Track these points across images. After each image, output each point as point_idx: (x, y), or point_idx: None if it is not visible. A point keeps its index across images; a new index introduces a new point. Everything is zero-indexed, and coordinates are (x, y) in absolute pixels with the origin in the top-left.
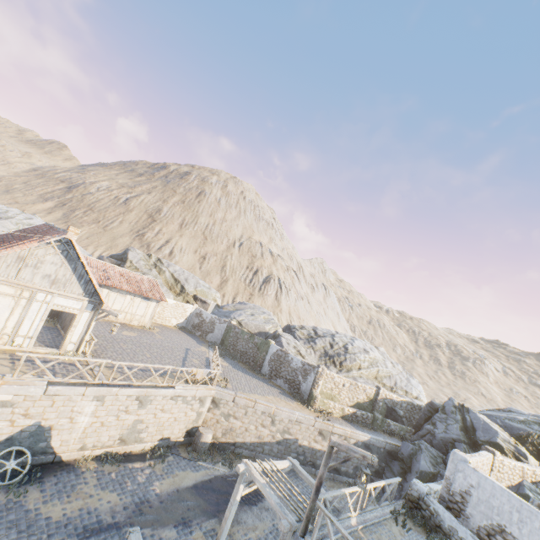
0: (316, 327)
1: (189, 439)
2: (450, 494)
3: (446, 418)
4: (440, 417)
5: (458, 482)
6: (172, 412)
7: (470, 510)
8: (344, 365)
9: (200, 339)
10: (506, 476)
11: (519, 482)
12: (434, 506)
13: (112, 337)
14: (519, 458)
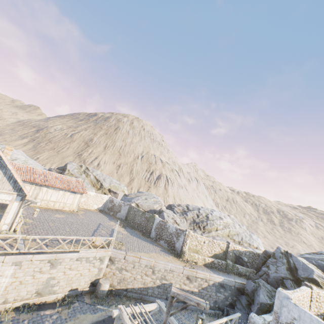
0: (188, 204)
1: (93, 288)
2: None
3: (276, 262)
4: (272, 261)
5: (284, 315)
6: (78, 269)
7: None
8: (206, 228)
9: (112, 217)
10: (323, 304)
11: None
12: None
13: (45, 219)
14: None
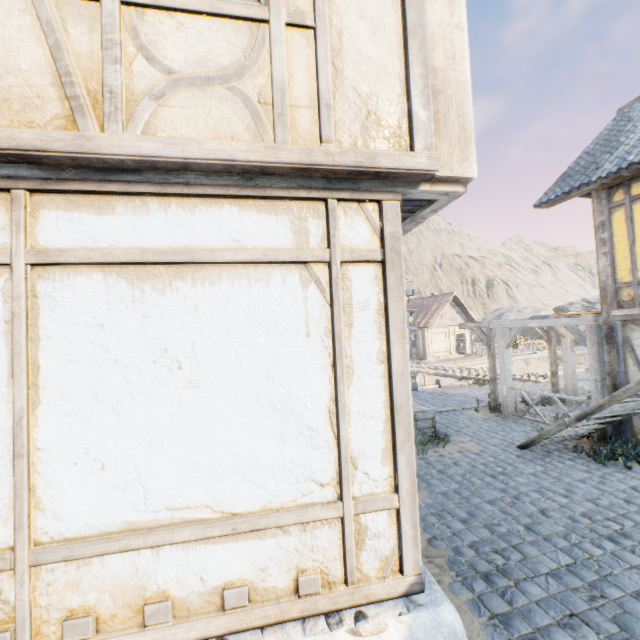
0: (584, 299)
1: None
2: None
3: None
4: None
5: None
6: (540, 368)
7: None
8: None
9: None
10: None
11: None
12: None
13: None
14: None
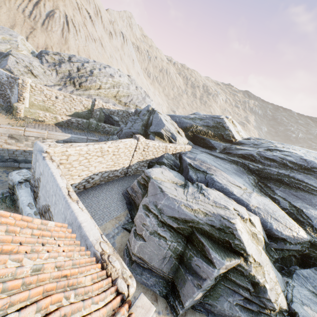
0: (75, 56)
1: None
2: (35, 181)
3: (137, 119)
4: (133, 118)
5: (37, 171)
6: None
7: (40, 193)
8: (84, 86)
9: None
10: (151, 153)
11: (162, 155)
12: (17, 193)
13: None
14: (171, 141)
